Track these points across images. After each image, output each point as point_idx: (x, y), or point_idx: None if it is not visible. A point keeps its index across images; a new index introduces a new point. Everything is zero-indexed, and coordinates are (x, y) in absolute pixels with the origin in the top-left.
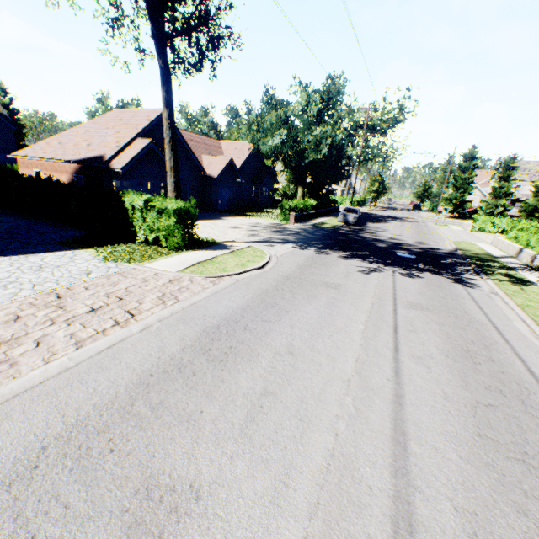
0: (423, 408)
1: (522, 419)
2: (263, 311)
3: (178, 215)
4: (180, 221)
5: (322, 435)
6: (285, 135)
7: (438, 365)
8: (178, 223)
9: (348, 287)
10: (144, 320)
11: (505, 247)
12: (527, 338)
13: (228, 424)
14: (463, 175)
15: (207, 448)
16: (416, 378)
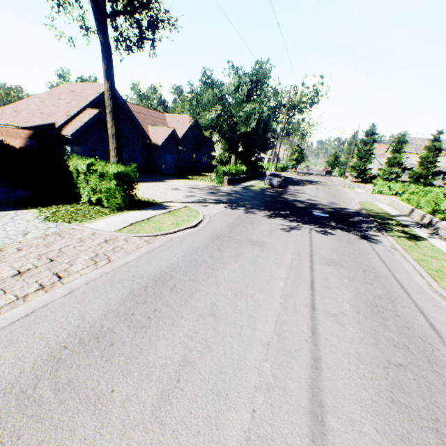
0: (339, 371)
1: (430, 379)
2: (191, 270)
3: (118, 178)
4: (121, 184)
5: (239, 413)
6: (220, 110)
7: (351, 323)
8: (119, 186)
9: (271, 244)
10: (71, 283)
11: (400, 207)
12: (425, 291)
13: (139, 405)
14: (365, 148)
15: (111, 440)
16: (331, 338)
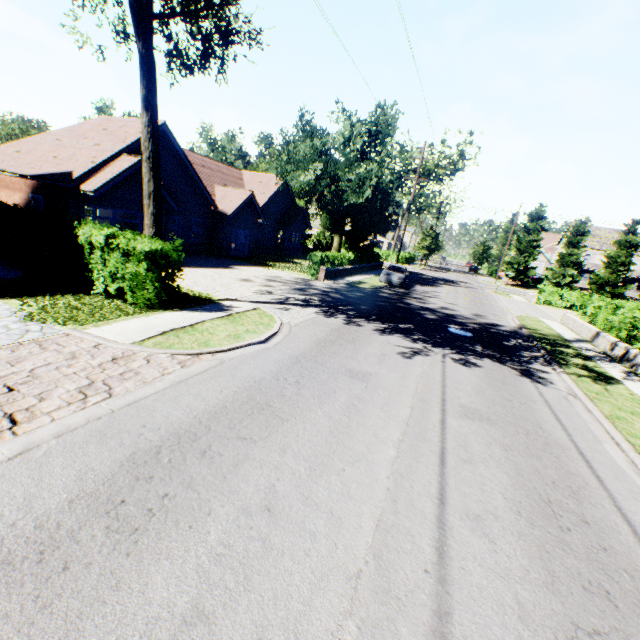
0: None
1: None
2: (244, 418)
3: (151, 259)
4: (154, 269)
5: None
6: (321, 170)
7: (507, 535)
8: (152, 271)
9: (380, 379)
10: (30, 434)
11: (578, 327)
12: (627, 476)
13: None
14: (528, 237)
15: None
16: (473, 567)
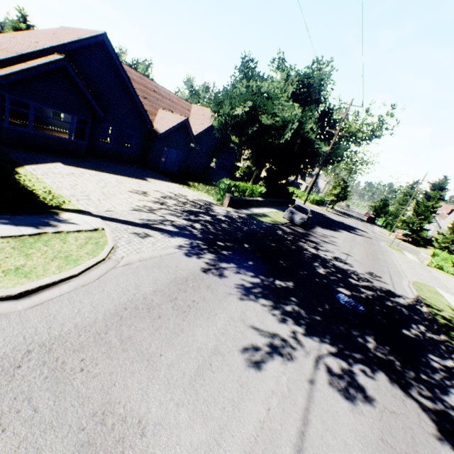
0: None
1: None
2: None
3: None
4: None
5: None
6: (251, 108)
7: None
8: None
9: None
10: None
11: None
12: None
13: None
14: (427, 203)
15: None
16: None
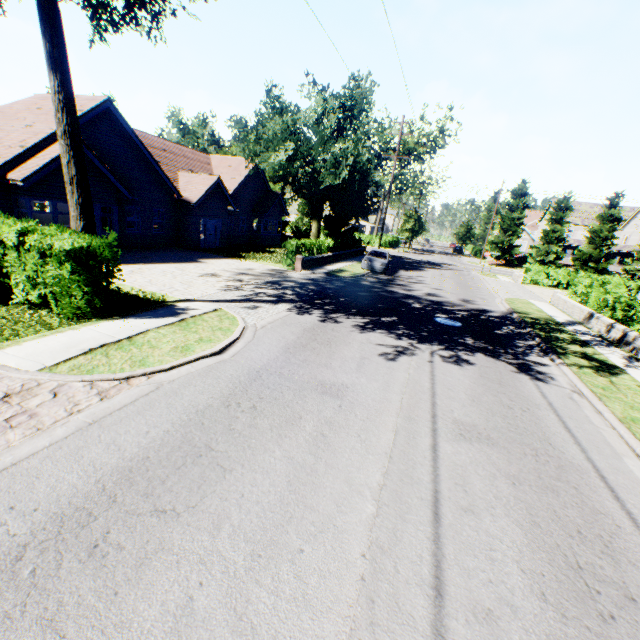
0: None
1: None
2: (170, 474)
3: (75, 259)
4: (81, 271)
5: None
6: (293, 150)
7: None
8: (79, 274)
9: (358, 392)
10: None
11: (569, 308)
12: None
13: None
14: (512, 215)
15: None
16: None
